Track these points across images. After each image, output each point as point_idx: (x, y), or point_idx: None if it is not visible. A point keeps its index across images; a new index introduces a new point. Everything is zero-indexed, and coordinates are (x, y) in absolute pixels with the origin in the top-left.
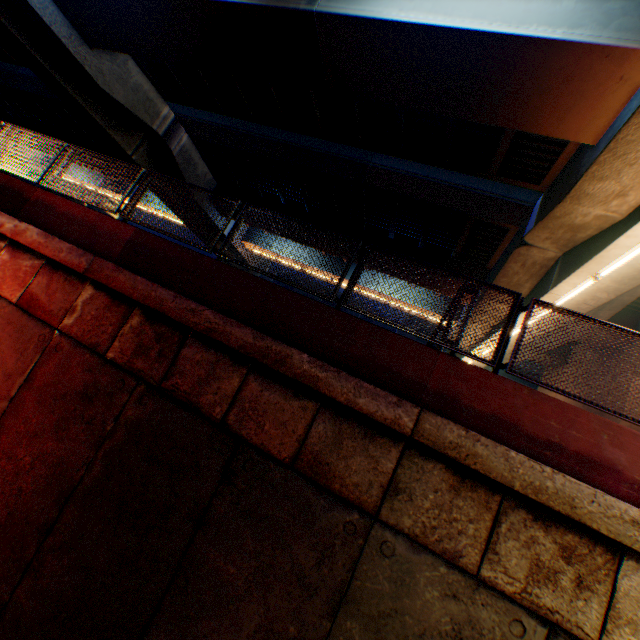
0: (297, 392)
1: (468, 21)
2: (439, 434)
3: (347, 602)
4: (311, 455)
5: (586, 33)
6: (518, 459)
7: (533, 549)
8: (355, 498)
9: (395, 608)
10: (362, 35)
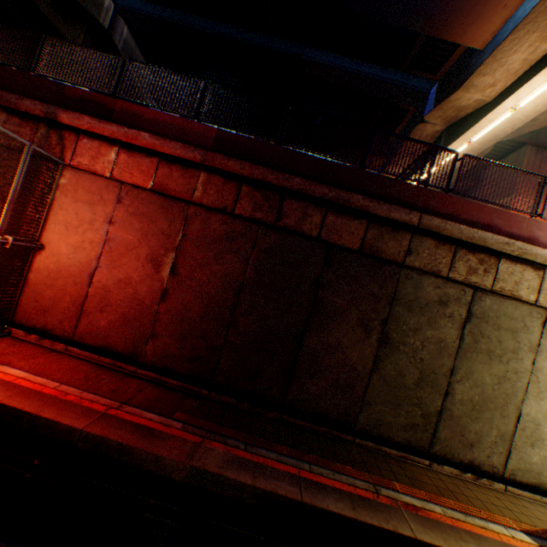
0: (355, 217)
1: None
2: (429, 224)
3: (394, 301)
4: (368, 245)
5: None
6: (463, 228)
7: (468, 263)
8: (392, 259)
9: (415, 298)
10: None
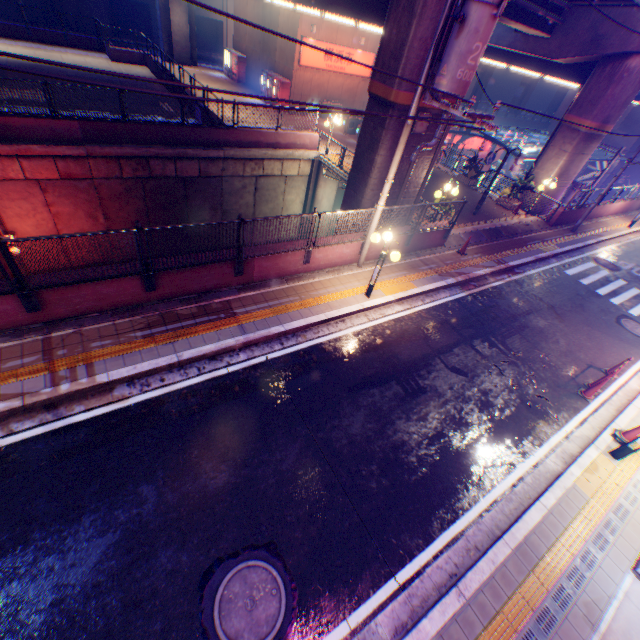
0: (192, 160)
1: None
2: (230, 155)
3: (224, 194)
4: (204, 173)
5: None
6: (246, 153)
7: (252, 167)
8: (218, 176)
9: (233, 190)
10: None
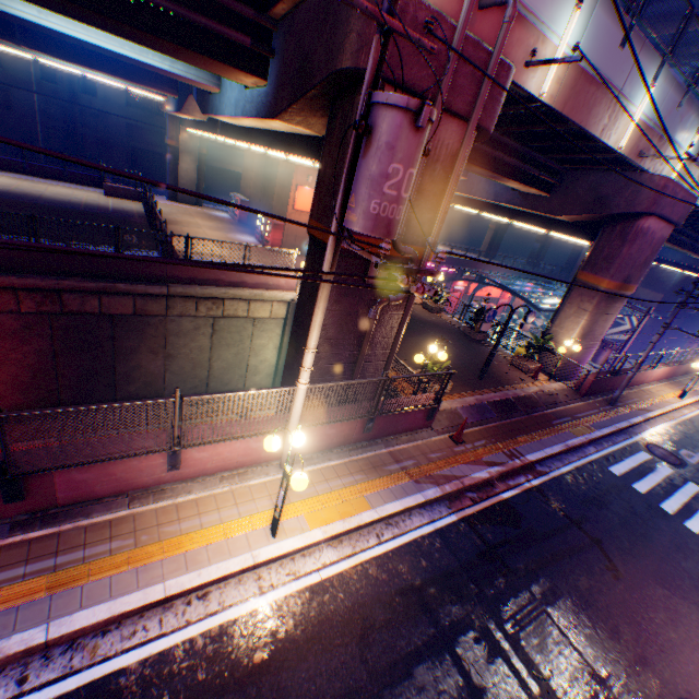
0: (125, 295)
1: (105, 41)
2: (177, 292)
3: (169, 335)
4: (141, 310)
5: (182, 69)
6: (199, 290)
7: (208, 306)
8: (160, 314)
9: (181, 330)
10: (6, 15)
